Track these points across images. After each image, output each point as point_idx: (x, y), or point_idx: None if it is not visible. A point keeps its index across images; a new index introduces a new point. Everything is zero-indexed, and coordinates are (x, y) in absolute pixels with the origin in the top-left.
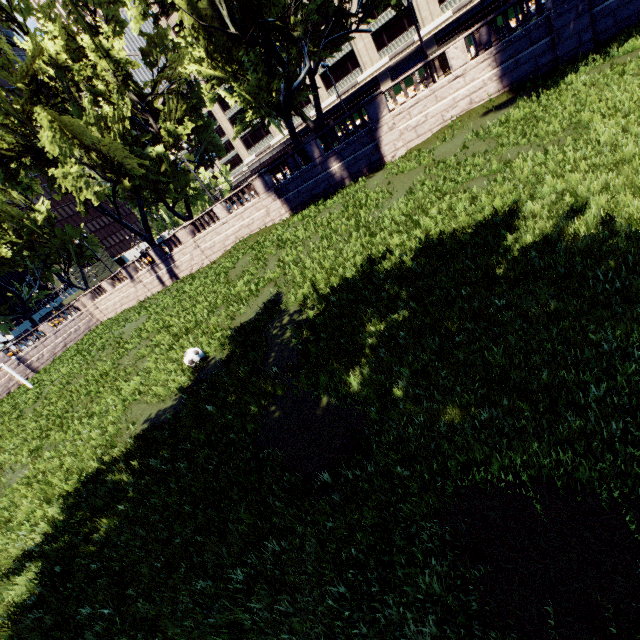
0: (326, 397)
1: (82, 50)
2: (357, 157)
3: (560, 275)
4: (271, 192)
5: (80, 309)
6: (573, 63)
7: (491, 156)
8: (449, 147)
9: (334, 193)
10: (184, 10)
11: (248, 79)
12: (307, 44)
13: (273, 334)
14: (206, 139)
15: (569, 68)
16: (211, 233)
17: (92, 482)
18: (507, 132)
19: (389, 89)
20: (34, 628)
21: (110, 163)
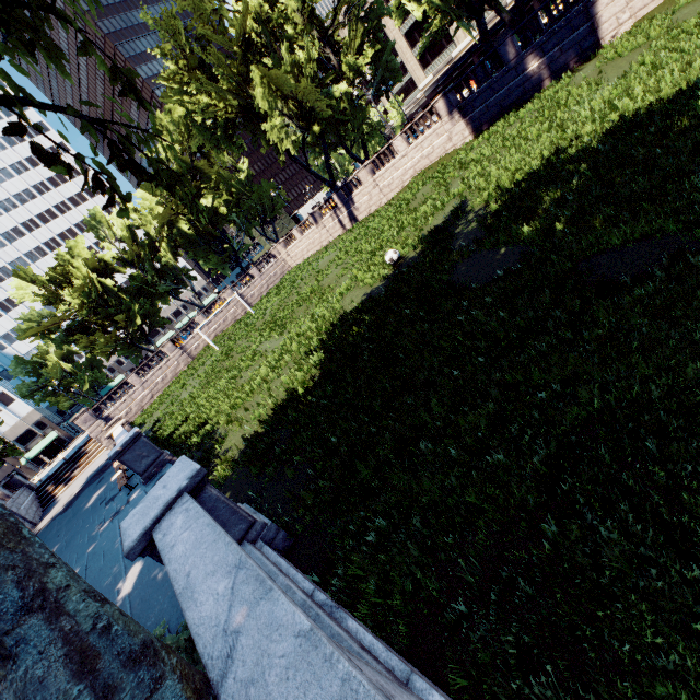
0: (503, 249)
1: None
2: (563, 48)
3: None
4: (455, 113)
5: (276, 256)
6: None
7: None
8: (696, 4)
9: (529, 101)
10: None
11: None
12: None
13: (459, 229)
14: (383, 66)
15: None
16: (390, 169)
17: (336, 325)
18: None
19: None
20: (330, 366)
21: (303, 110)
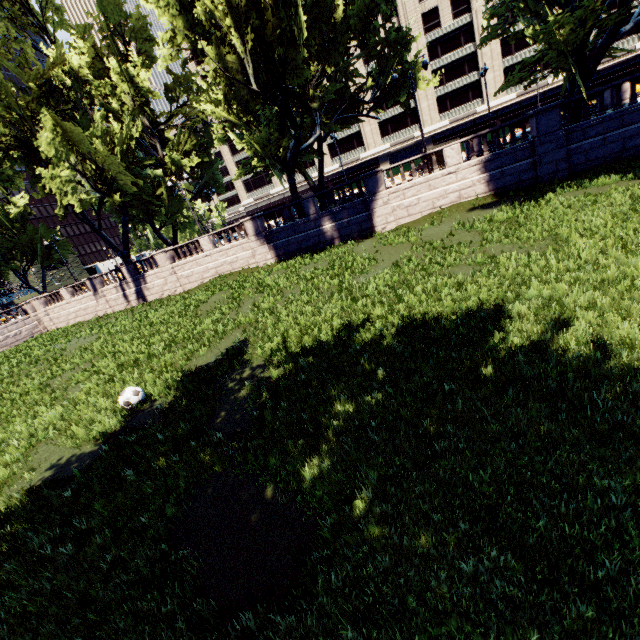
0: (272, 486)
1: (107, 71)
2: (350, 221)
3: (551, 389)
4: (261, 236)
5: (28, 312)
6: (550, 184)
7: (476, 248)
8: (436, 231)
9: (322, 249)
10: (212, 59)
11: (260, 131)
12: (321, 116)
13: (229, 388)
14: (209, 174)
15: (547, 187)
16: (192, 262)
17: None
18: (491, 229)
19: (389, 169)
20: None
21: (104, 175)
